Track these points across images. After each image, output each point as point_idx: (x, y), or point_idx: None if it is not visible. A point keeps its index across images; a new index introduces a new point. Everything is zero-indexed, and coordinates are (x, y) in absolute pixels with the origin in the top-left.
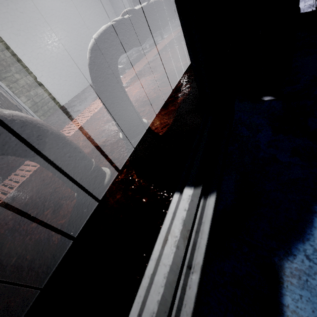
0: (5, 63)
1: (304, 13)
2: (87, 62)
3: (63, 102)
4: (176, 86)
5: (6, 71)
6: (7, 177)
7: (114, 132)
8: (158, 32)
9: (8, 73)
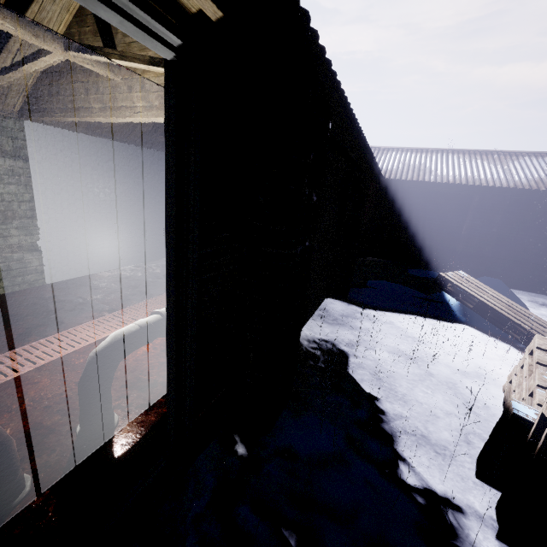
0: (12, 214)
1: (340, 349)
2: (89, 358)
3: (52, 279)
4: None
5: (3, 222)
6: None
7: (76, 413)
8: None
9: (5, 225)
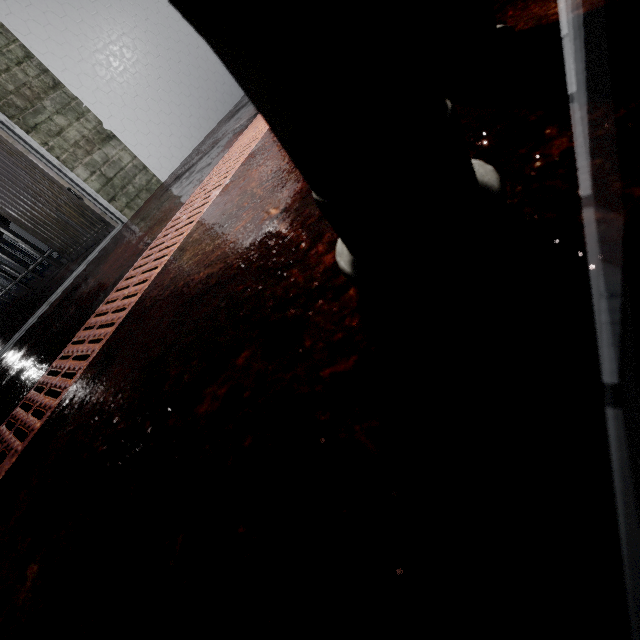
0: (30, 92)
1: None
2: None
3: (163, 173)
4: None
5: (34, 111)
6: (79, 326)
7: None
8: None
9: (40, 114)
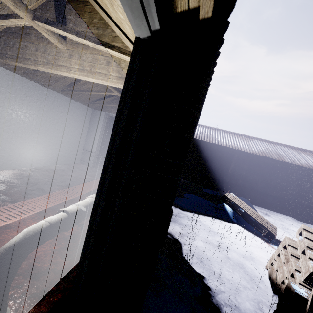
0: None
1: (175, 238)
2: None
3: None
4: (70, 267)
5: None
6: None
7: None
8: (81, 226)
9: None
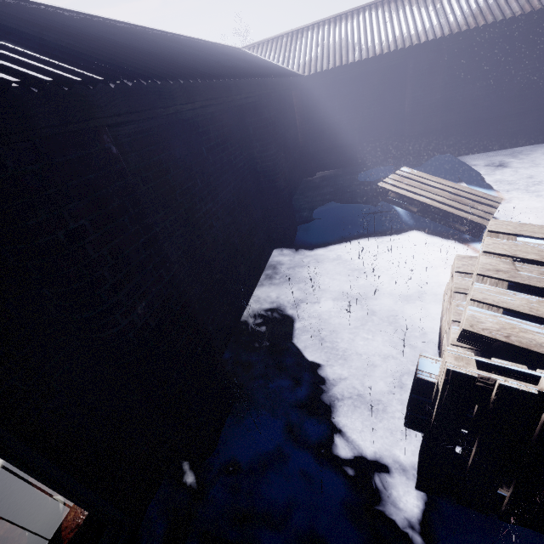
0: None
1: (285, 315)
2: None
3: None
4: None
5: None
6: None
7: None
8: None
9: None
